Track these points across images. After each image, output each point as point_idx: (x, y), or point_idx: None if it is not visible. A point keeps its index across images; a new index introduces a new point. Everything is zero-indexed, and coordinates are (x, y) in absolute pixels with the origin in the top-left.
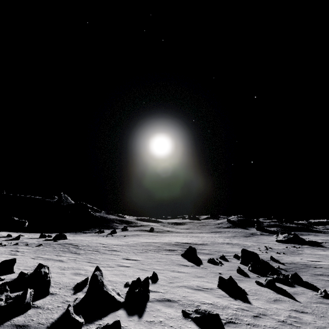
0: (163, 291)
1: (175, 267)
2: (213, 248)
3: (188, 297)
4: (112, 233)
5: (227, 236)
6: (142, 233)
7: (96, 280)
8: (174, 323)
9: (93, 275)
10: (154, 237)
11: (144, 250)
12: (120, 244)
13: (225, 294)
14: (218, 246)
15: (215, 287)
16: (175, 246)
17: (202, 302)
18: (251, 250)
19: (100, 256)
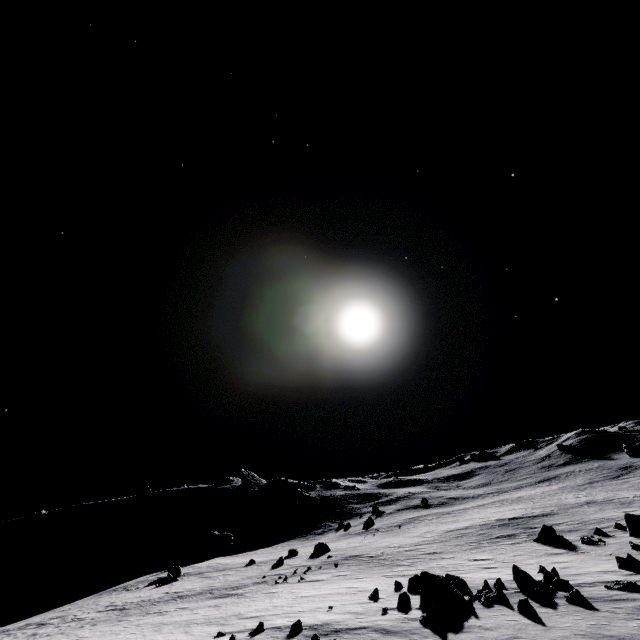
0: (569, 579)
1: (547, 557)
2: (569, 518)
3: (598, 580)
4: (367, 524)
5: (577, 485)
6: (415, 513)
7: (527, 574)
8: (605, 592)
9: (520, 570)
10: (451, 518)
11: (471, 544)
12: (419, 542)
13: (631, 572)
14: (576, 513)
15: (616, 569)
16: (505, 528)
17: (614, 581)
18: (637, 509)
19: (439, 563)
